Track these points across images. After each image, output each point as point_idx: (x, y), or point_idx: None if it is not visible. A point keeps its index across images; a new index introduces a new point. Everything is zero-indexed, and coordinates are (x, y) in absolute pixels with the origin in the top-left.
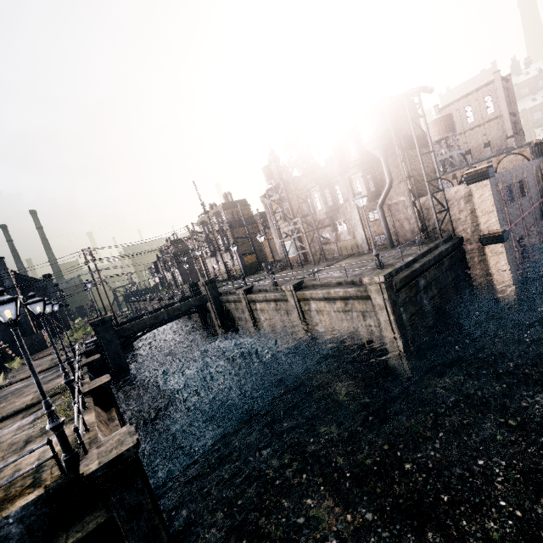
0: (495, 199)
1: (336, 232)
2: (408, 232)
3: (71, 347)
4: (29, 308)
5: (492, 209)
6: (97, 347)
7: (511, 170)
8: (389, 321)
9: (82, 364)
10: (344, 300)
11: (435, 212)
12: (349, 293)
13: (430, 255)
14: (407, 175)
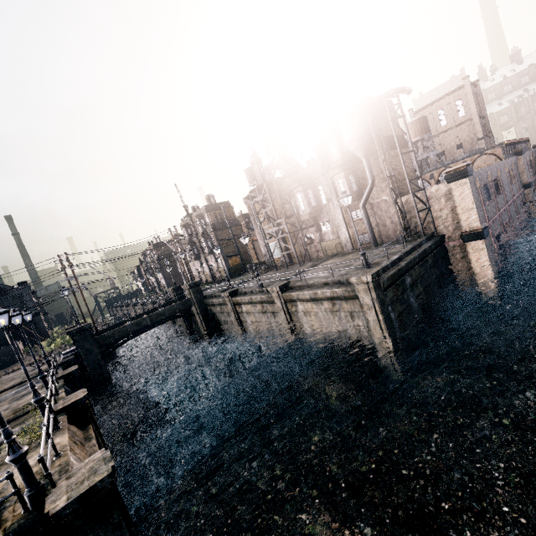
0: (474, 197)
1: (320, 232)
2: (391, 230)
3: (46, 359)
4: (3, 318)
5: (472, 206)
6: (75, 357)
7: (486, 168)
8: (378, 321)
9: (58, 377)
10: (331, 301)
11: (417, 210)
12: (337, 293)
13: (415, 253)
14: (389, 174)
